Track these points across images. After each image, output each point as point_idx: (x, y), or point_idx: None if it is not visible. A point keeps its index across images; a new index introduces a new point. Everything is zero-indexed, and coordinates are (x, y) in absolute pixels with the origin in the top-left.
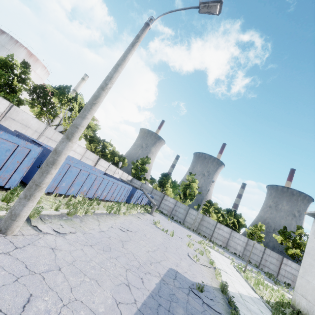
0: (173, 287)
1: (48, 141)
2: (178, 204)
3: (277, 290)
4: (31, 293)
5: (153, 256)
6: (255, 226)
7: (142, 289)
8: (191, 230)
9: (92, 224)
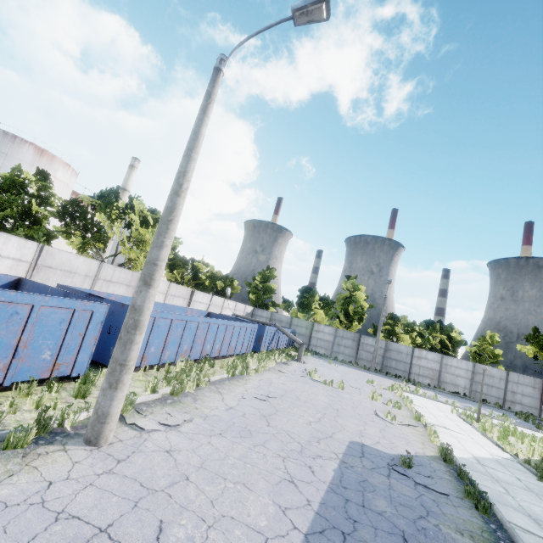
0: (361, 469)
1: (109, 285)
2: (339, 332)
3: (542, 439)
4: (161, 518)
5: (319, 428)
6: (482, 338)
7: (315, 483)
8: (372, 370)
9: (212, 401)
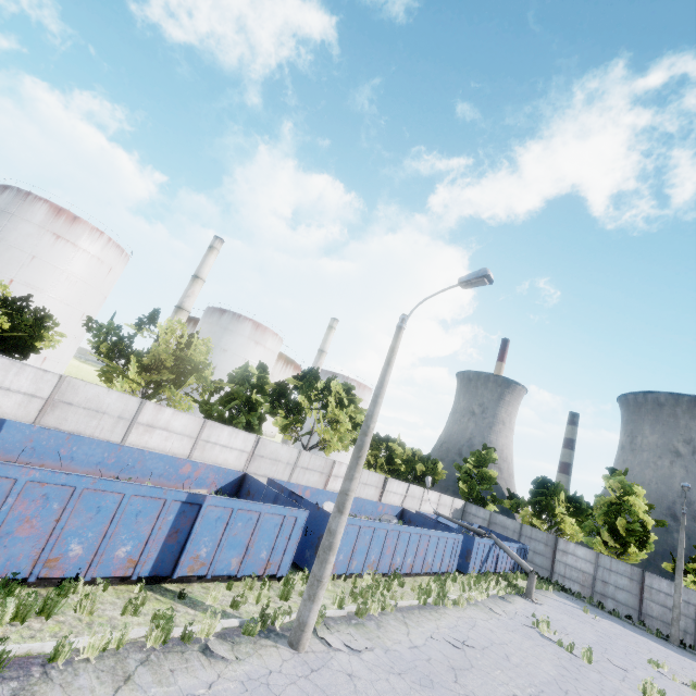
0: None
1: (305, 472)
2: (603, 561)
3: None
4: None
5: None
6: None
7: None
8: (674, 643)
9: (396, 632)
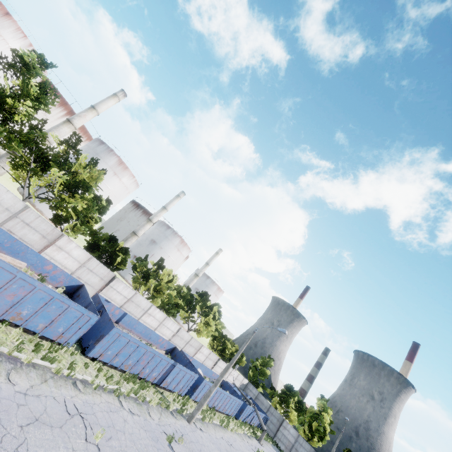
0: None
1: (190, 346)
2: (300, 439)
3: None
4: (201, 448)
5: None
6: None
7: None
8: None
9: (212, 431)
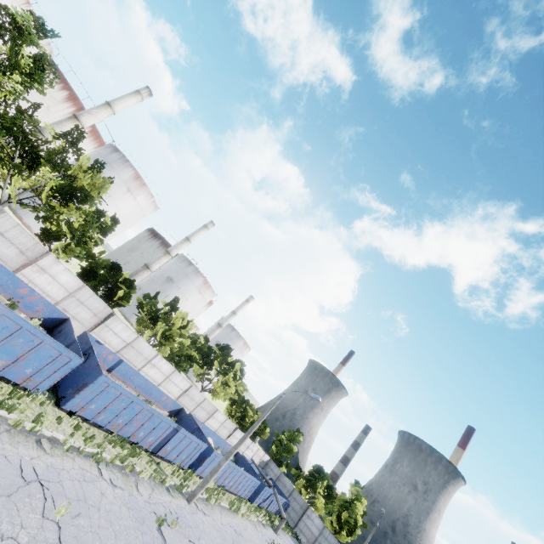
0: None
1: (201, 410)
2: (326, 532)
3: None
4: (200, 535)
5: None
6: None
7: None
8: None
9: (217, 514)
